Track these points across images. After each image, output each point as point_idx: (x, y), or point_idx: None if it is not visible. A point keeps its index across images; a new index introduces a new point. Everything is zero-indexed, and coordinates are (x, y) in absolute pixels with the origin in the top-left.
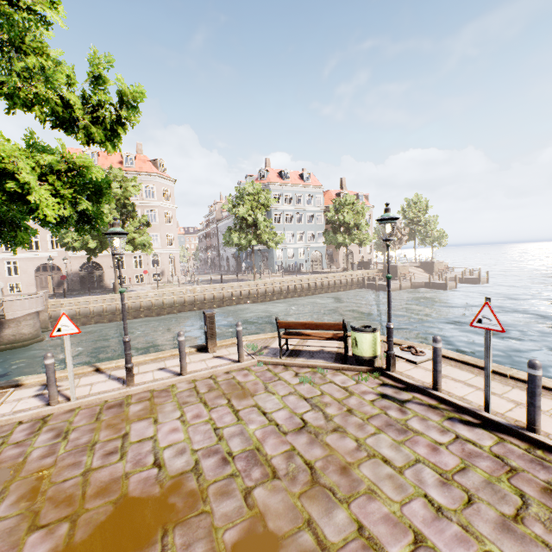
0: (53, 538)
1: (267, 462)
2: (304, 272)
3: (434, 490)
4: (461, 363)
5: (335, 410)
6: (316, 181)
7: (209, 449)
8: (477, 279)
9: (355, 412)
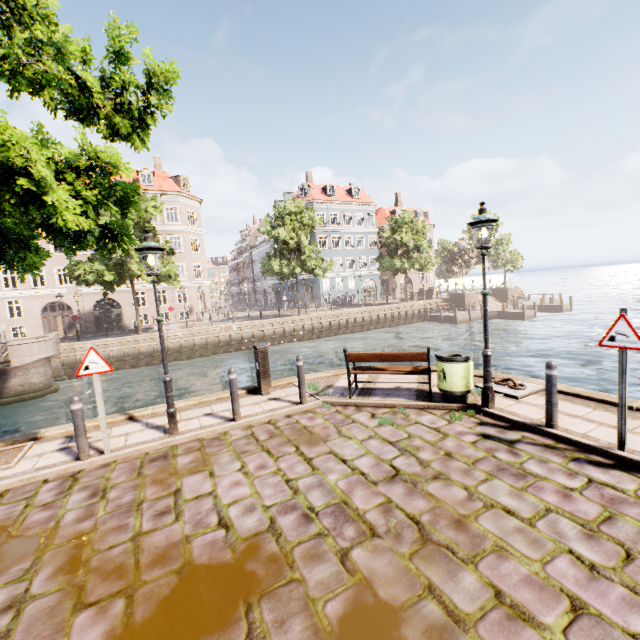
0: (107, 618)
1: (361, 518)
2: (355, 305)
3: (579, 544)
4: (571, 396)
5: (431, 454)
6: (366, 197)
7: (284, 505)
8: (558, 307)
9: (456, 456)
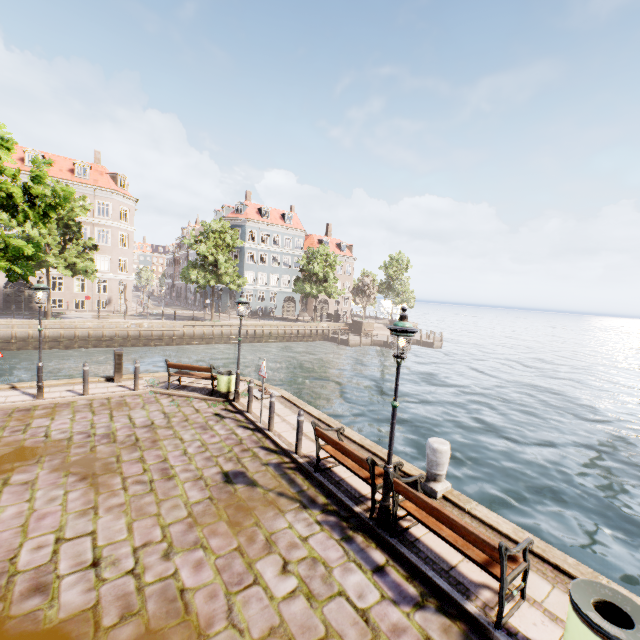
0: None
1: (114, 437)
2: (272, 318)
3: (192, 448)
4: (287, 401)
5: (178, 419)
6: (298, 223)
7: (82, 432)
8: (432, 344)
9: (189, 421)
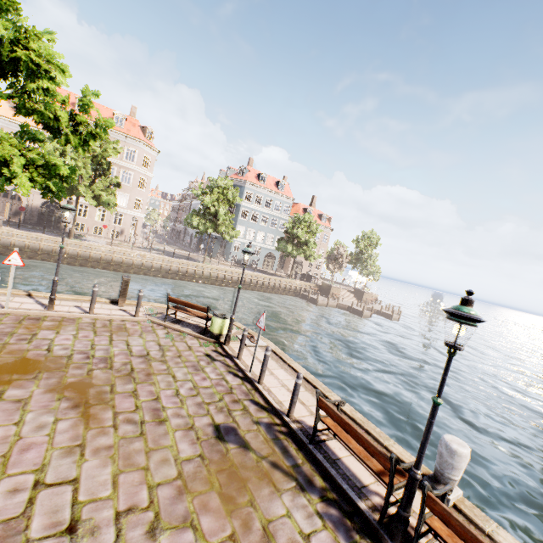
0: None
1: (111, 363)
2: (253, 269)
3: (184, 389)
4: (273, 352)
5: (172, 354)
6: (289, 192)
7: (82, 351)
8: (390, 315)
9: (182, 357)
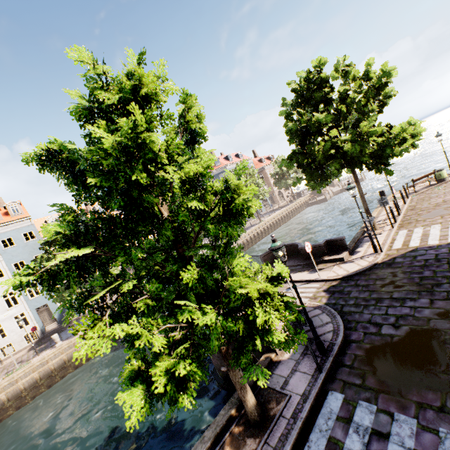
0: None
1: None
2: (266, 213)
3: None
4: None
5: None
6: (245, 156)
7: None
8: (361, 179)
9: None
